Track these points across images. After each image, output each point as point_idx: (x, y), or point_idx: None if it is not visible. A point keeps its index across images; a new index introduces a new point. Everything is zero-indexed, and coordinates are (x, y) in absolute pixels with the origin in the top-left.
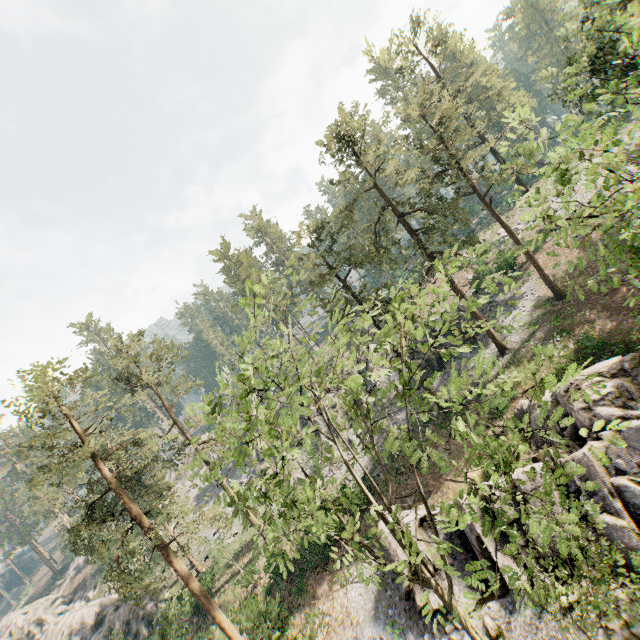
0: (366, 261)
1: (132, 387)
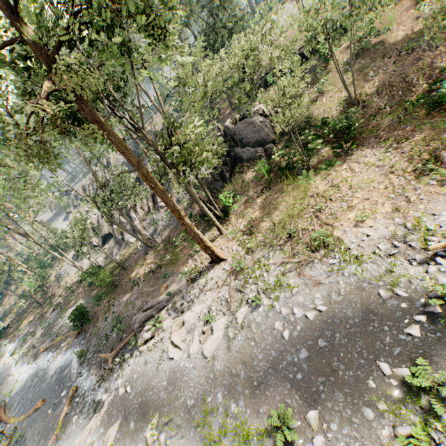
0: None
1: None
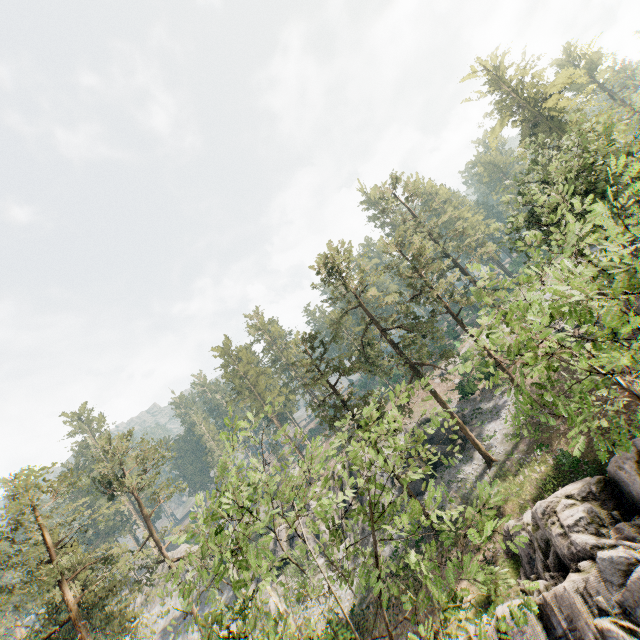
0: (354, 369)
1: (115, 490)
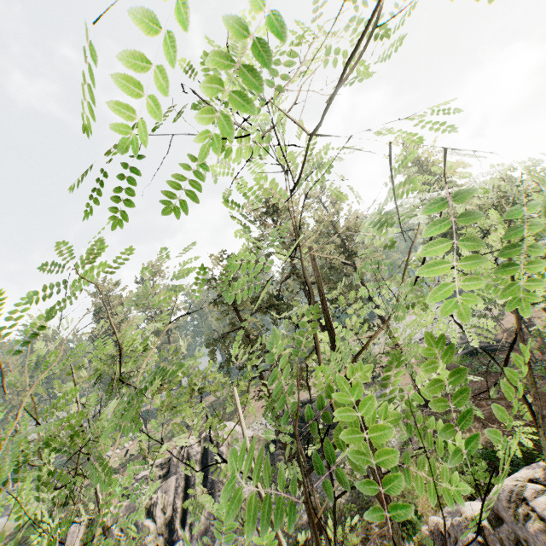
0: (270, 309)
1: None
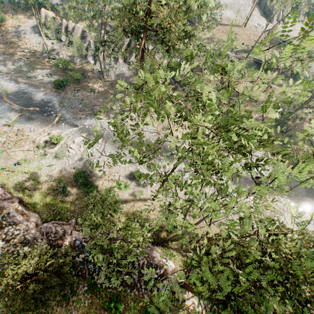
0: None
1: None
